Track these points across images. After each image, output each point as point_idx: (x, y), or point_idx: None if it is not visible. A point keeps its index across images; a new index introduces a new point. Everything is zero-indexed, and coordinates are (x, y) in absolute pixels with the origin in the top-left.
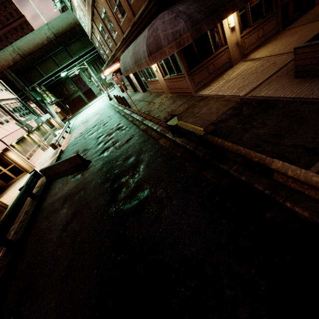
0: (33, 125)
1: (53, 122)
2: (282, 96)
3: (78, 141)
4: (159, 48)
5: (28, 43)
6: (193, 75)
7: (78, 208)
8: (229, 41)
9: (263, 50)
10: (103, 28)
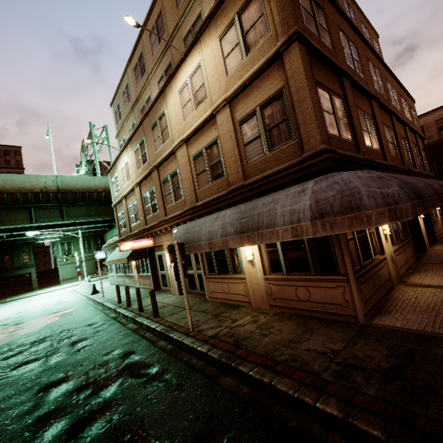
0: None
1: None
2: None
3: None
4: (352, 208)
5: (8, 181)
6: (360, 282)
7: None
8: (385, 250)
9: (428, 277)
10: (153, 194)
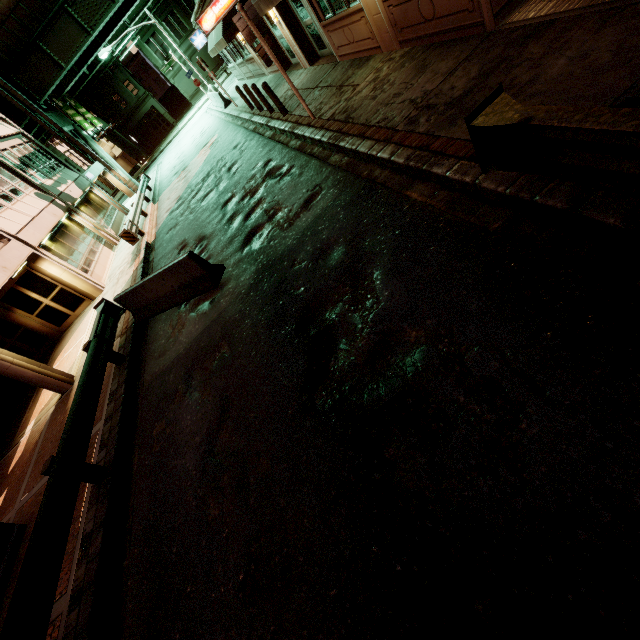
0: (73, 195)
1: (113, 182)
2: None
3: (179, 219)
4: None
5: None
6: None
7: (226, 391)
8: None
9: None
10: None
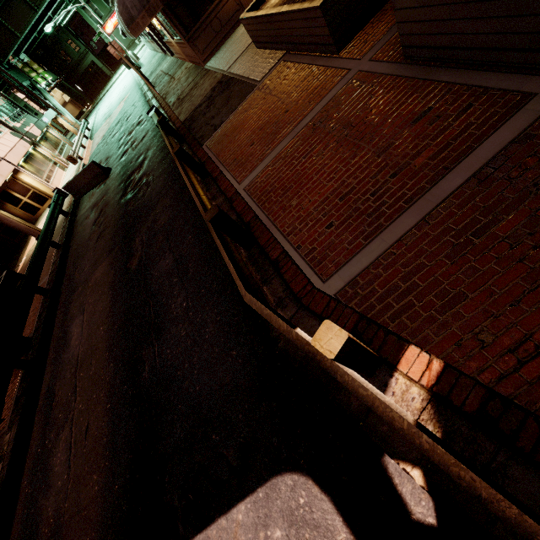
0: (35, 133)
1: (63, 124)
2: (239, 74)
3: (101, 149)
4: (132, 19)
5: None
6: (193, 40)
7: (102, 209)
8: None
9: None
10: None
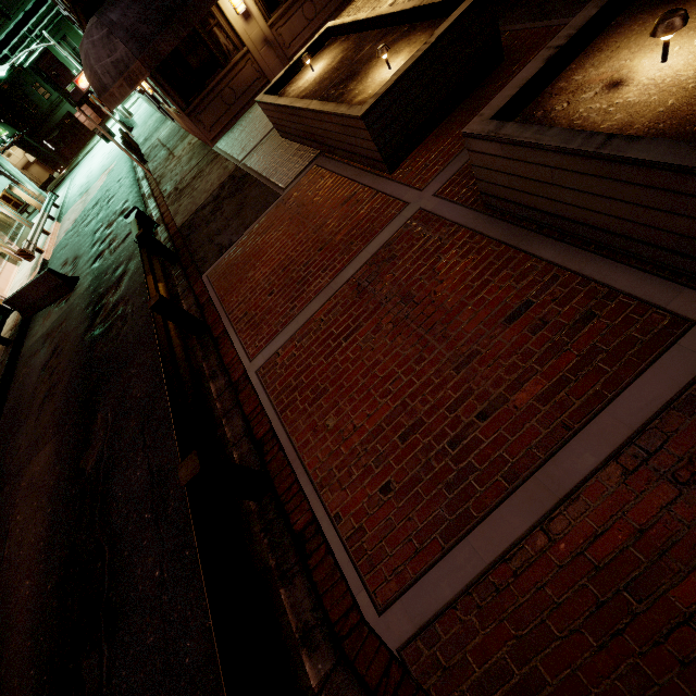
0: None
1: (21, 196)
2: (257, 170)
3: (69, 241)
4: (104, 88)
5: None
6: (197, 114)
7: (58, 343)
8: (248, 39)
9: None
10: None
